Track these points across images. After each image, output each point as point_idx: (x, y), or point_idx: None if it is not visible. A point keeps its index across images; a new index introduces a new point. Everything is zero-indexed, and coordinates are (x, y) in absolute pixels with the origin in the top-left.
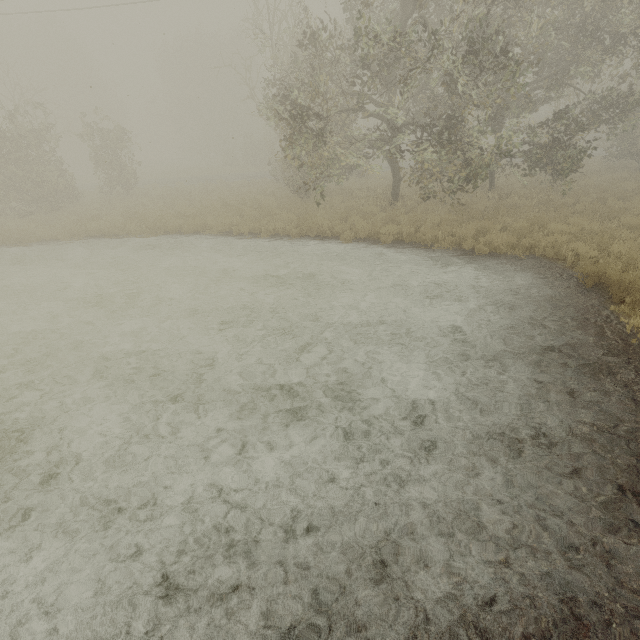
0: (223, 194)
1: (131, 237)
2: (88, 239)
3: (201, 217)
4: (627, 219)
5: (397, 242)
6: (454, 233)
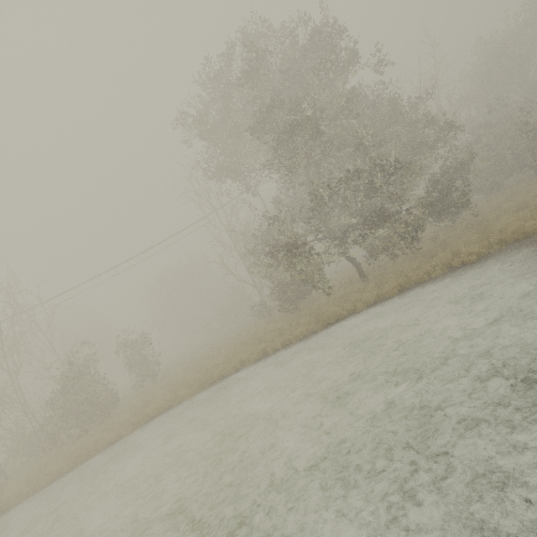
0: (232, 342)
1: (185, 401)
2: (149, 422)
3: (232, 359)
4: (535, 201)
5: (401, 291)
6: (435, 265)
